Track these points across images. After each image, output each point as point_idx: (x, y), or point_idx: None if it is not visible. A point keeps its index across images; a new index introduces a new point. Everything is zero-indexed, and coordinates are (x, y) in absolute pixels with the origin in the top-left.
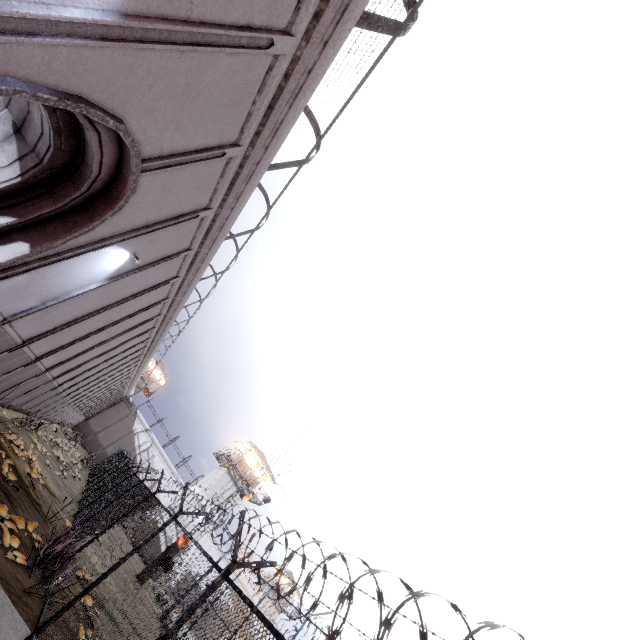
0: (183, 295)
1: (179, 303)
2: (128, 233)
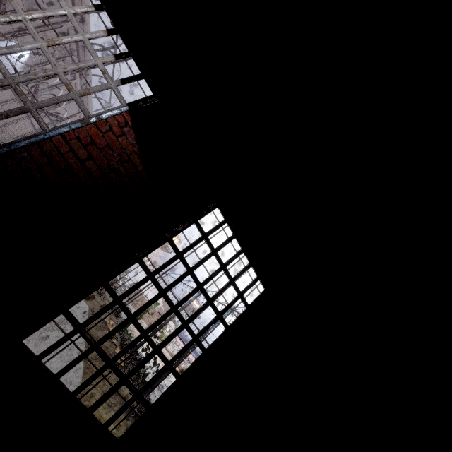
0: (87, 96)
1: (87, 104)
2: (19, 32)
